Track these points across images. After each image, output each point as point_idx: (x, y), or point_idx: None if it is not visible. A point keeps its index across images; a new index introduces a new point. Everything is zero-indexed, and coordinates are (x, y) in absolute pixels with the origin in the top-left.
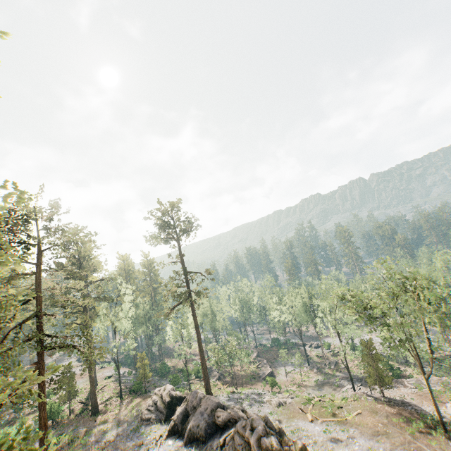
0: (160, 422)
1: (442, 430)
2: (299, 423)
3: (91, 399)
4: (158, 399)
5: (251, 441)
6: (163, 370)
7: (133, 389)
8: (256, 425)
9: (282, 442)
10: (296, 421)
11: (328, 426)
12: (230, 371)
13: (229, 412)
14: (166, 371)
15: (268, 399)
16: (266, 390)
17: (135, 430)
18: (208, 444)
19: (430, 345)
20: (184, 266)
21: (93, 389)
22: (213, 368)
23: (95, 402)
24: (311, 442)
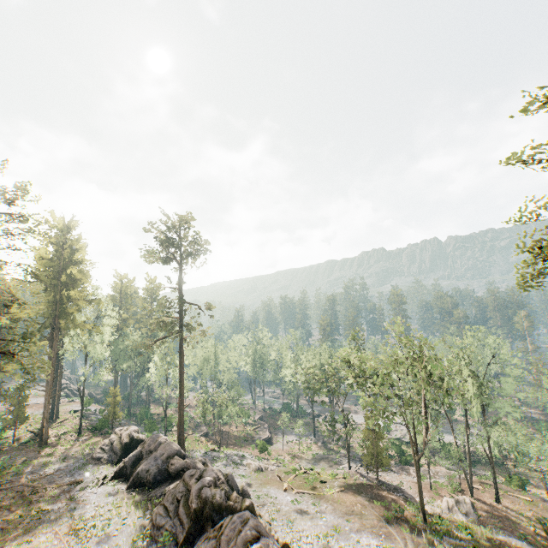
0: (111, 464)
1: (421, 519)
2: (270, 491)
3: (41, 428)
4: (117, 439)
5: (192, 490)
6: (143, 415)
7: (98, 428)
8: (206, 476)
9: (230, 498)
10: (268, 488)
11: (301, 498)
12: (223, 429)
13: (185, 461)
14: (148, 417)
15: (248, 463)
16: (254, 454)
17: (80, 467)
18: (152, 491)
19: (427, 424)
20: (181, 294)
21: (45, 417)
22: (196, 418)
23: (45, 433)
24: (274, 510)
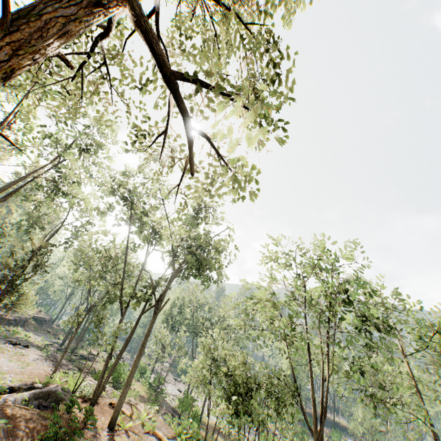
0: None
1: None
2: None
3: None
4: None
5: None
6: None
7: None
8: None
9: None
10: None
11: None
12: None
13: None
14: None
15: None
16: None
17: None
18: None
19: None
20: None
21: None
22: None
23: None
24: None
